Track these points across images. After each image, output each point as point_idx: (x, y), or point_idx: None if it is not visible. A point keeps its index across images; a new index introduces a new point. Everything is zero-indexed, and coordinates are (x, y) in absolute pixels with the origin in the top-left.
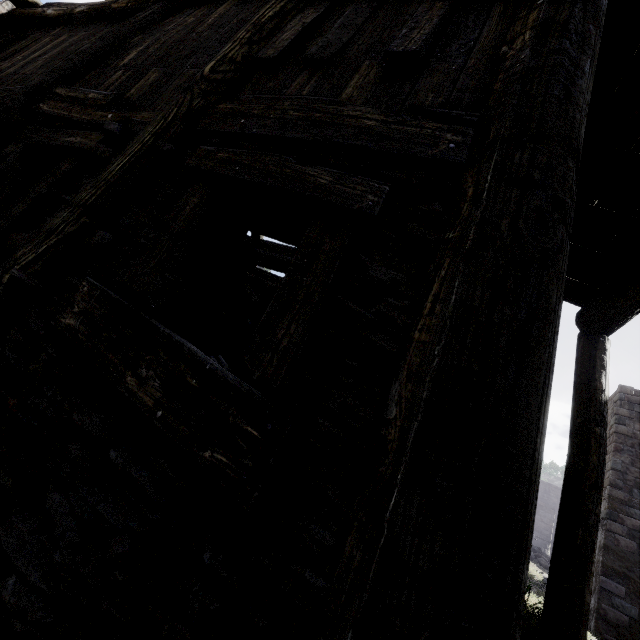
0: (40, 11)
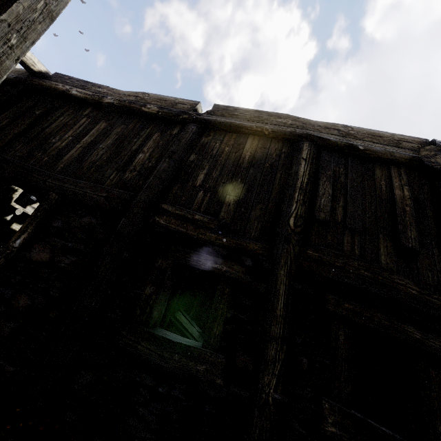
0: (64, 89)
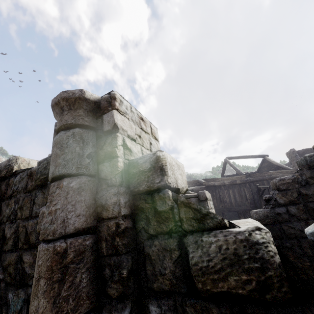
0: (213, 184)
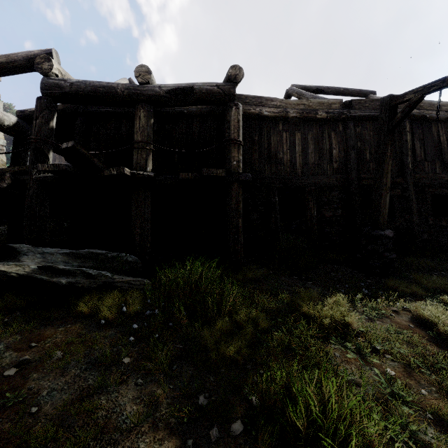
0: (258, 112)
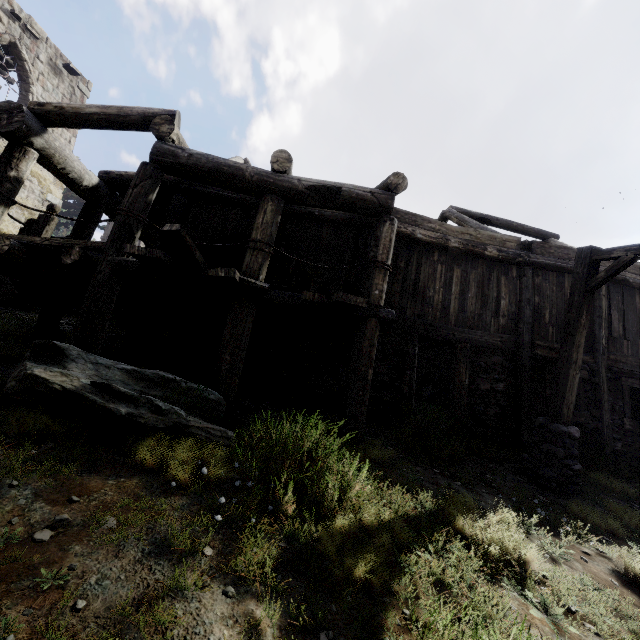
0: (409, 233)
